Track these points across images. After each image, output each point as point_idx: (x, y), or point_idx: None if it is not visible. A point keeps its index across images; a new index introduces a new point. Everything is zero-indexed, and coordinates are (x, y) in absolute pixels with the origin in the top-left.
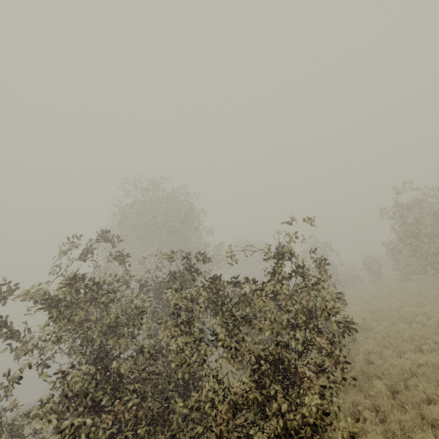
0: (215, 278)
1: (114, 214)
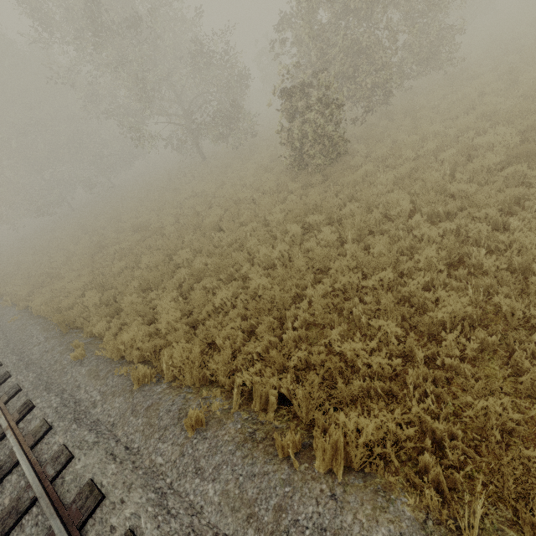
0: None
1: None
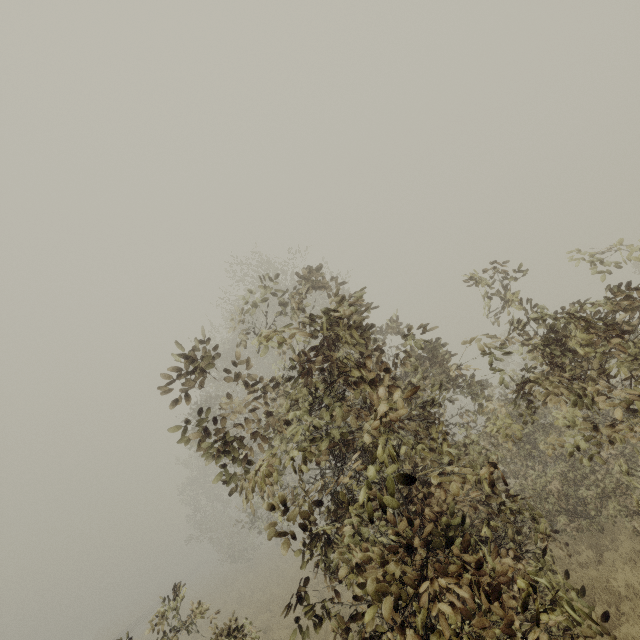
0: (608, 288)
1: (227, 312)
